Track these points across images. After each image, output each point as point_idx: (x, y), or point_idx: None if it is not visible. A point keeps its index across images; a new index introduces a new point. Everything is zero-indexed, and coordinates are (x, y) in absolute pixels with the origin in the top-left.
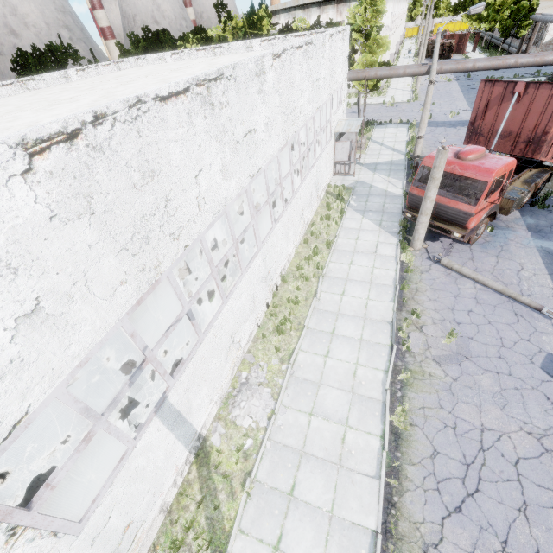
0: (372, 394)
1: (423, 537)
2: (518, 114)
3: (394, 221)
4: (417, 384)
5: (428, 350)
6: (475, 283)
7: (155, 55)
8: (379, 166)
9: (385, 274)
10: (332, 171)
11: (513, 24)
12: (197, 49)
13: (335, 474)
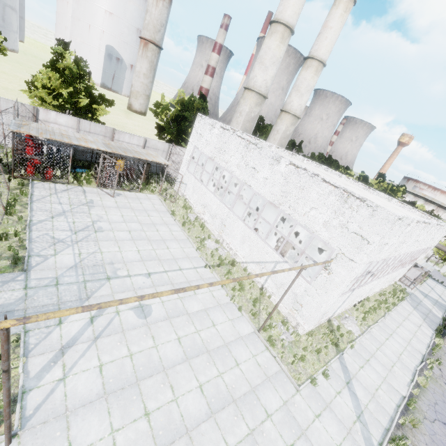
0: (408, 366)
1: (425, 415)
2: None
3: (433, 324)
4: (432, 381)
5: (441, 377)
6: None
7: (337, 172)
8: (429, 297)
9: (423, 338)
10: (399, 278)
11: None
12: (361, 183)
13: (387, 371)
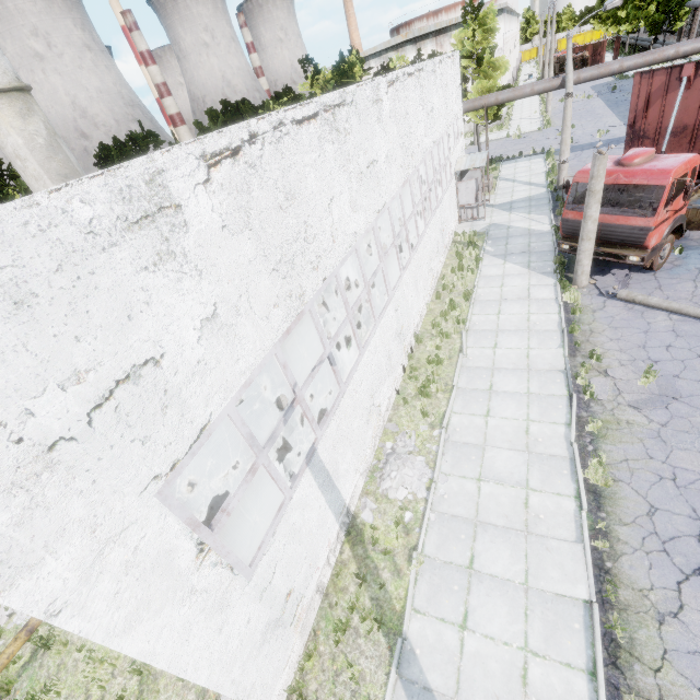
0: (555, 451)
1: (655, 605)
2: (692, 102)
3: (546, 260)
4: (613, 435)
5: (619, 395)
6: (670, 314)
7: (239, 125)
8: (515, 204)
9: (546, 319)
10: (456, 218)
11: (664, 18)
12: (285, 110)
13: (523, 543)
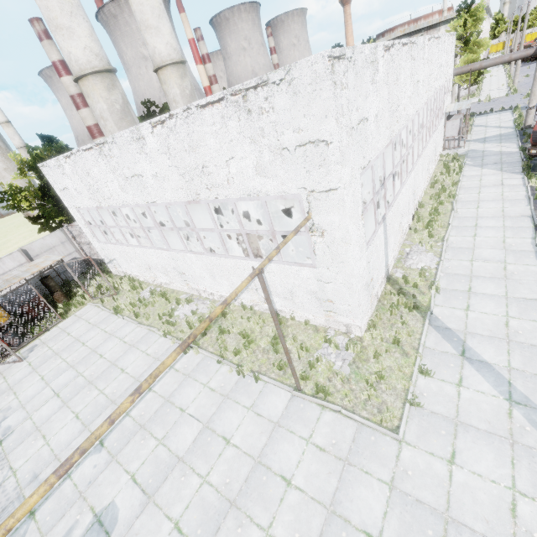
0: (524, 249)
1: None
2: None
3: (515, 166)
4: None
5: None
6: None
7: None
8: (488, 139)
9: (516, 194)
10: (442, 146)
11: None
12: None
13: (503, 282)
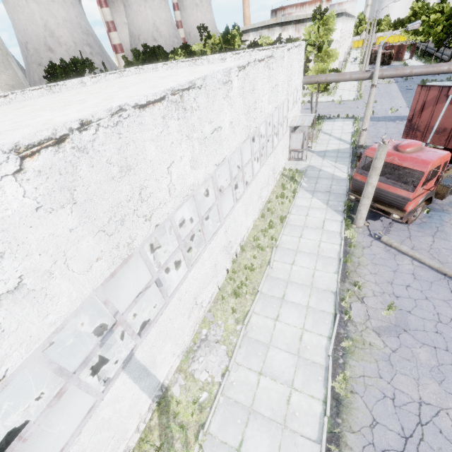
0: (316, 359)
1: None
2: None
3: (339, 201)
4: (358, 353)
5: (368, 320)
6: (413, 260)
7: (150, 66)
8: (328, 153)
9: (331, 247)
10: (287, 157)
11: (445, 37)
12: (182, 61)
13: (280, 435)
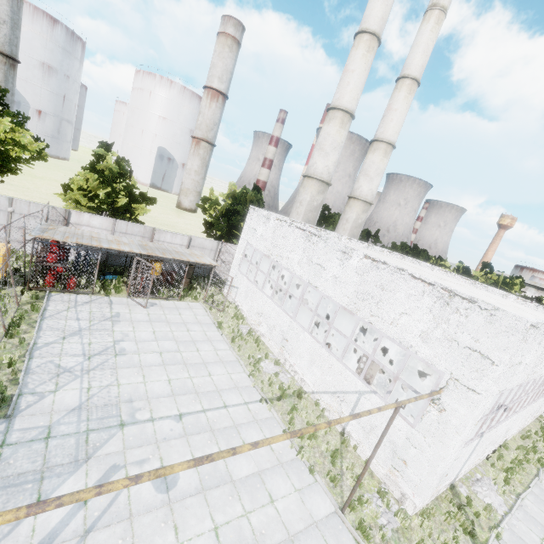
0: None
1: None
2: None
3: None
4: None
5: None
6: None
7: (428, 264)
8: None
9: None
10: None
11: None
12: (462, 277)
13: None
